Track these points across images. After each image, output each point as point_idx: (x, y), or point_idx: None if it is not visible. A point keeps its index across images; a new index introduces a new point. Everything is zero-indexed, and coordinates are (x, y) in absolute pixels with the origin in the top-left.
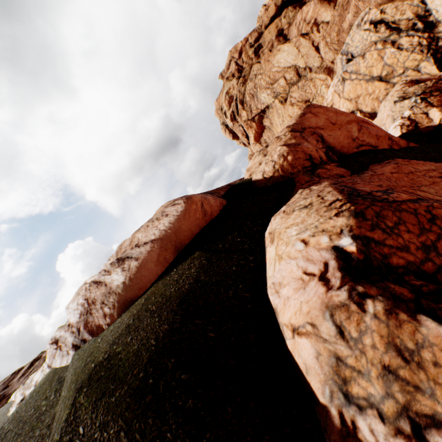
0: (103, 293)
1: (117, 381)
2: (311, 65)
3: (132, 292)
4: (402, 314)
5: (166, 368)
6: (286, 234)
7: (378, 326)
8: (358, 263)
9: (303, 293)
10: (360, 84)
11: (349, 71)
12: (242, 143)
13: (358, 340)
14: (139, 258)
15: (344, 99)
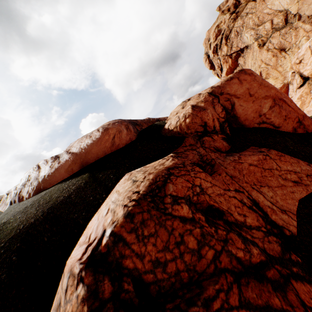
0: (35, 177)
1: None
2: (303, 12)
3: (45, 184)
4: (86, 307)
5: (13, 248)
6: (112, 196)
7: (75, 304)
8: (98, 254)
9: (77, 249)
10: None
11: None
12: (216, 74)
13: (67, 302)
14: (60, 162)
15: None
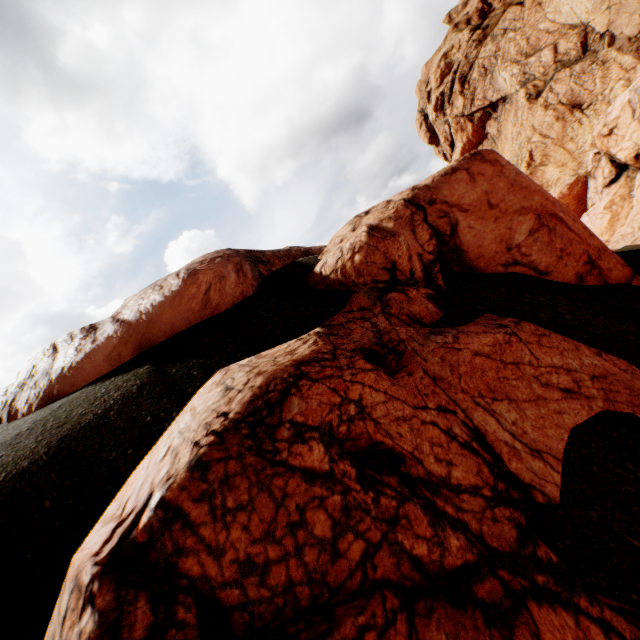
0: (44, 370)
1: None
2: (619, 30)
3: (63, 386)
4: None
5: None
6: (183, 418)
7: None
8: (129, 546)
9: (96, 531)
10: None
11: None
12: (442, 155)
13: None
14: (96, 341)
15: (638, 124)
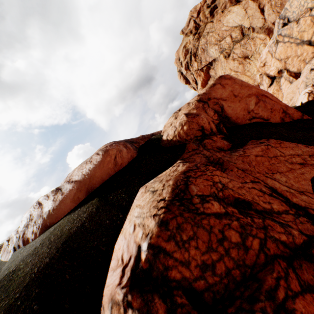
0: (38, 215)
1: (7, 293)
2: (255, 25)
3: (52, 219)
4: None
5: (31, 296)
6: (133, 211)
7: None
8: (140, 272)
9: (111, 275)
10: (290, 47)
11: (283, 34)
12: (192, 88)
13: None
14: (63, 193)
15: (275, 59)
